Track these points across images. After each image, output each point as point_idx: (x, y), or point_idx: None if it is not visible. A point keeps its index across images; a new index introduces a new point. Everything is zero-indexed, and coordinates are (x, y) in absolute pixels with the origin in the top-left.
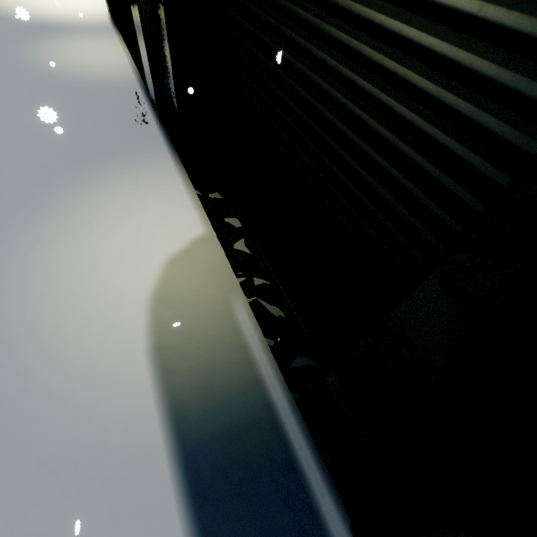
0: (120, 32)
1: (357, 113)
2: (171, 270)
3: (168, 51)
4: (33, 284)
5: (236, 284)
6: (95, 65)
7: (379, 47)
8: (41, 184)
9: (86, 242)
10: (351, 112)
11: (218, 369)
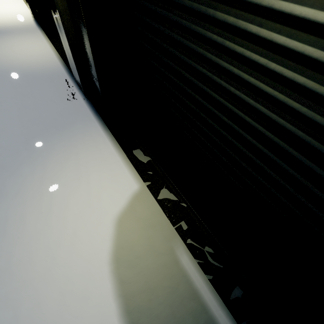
0: (43, 30)
1: None
2: (121, 229)
3: (89, 50)
4: (10, 267)
5: (173, 232)
6: (29, 57)
7: None
8: (3, 165)
9: (48, 215)
10: None
11: (181, 322)
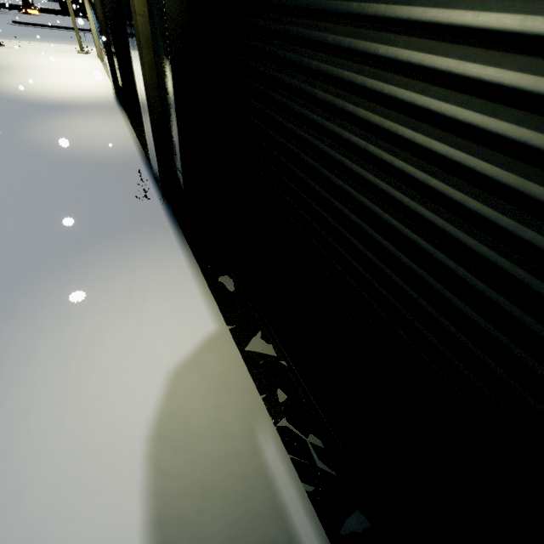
0: (124, 109)
1: (466, 242)
2: (176, 387)
3: (176, 133)
4: None
5: (259, 403)
6: (97, 140)
7: (518, 168)
8: (22, 276)
9: (68, 354)
10: (455, 239)
11: None
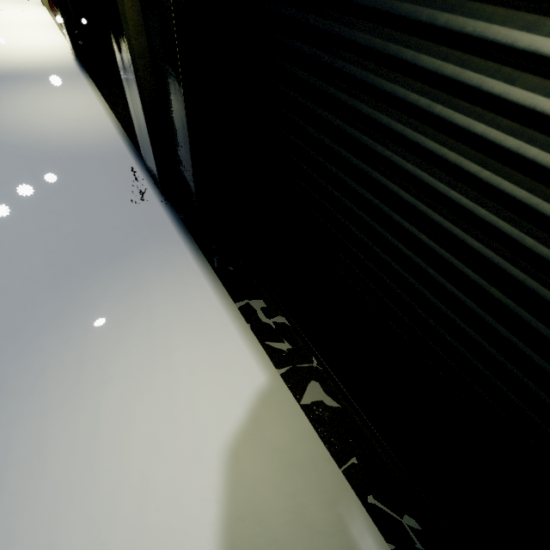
0: (89, 75)
1: None
2: (238, 473)
3: (183, 122)
4: None
5: (341, 480)
6: (64, 122)
7: None
8: (6, 331)
9: (91, 443)
10: None
11: None
